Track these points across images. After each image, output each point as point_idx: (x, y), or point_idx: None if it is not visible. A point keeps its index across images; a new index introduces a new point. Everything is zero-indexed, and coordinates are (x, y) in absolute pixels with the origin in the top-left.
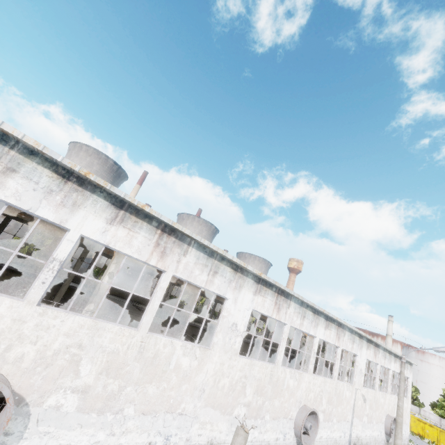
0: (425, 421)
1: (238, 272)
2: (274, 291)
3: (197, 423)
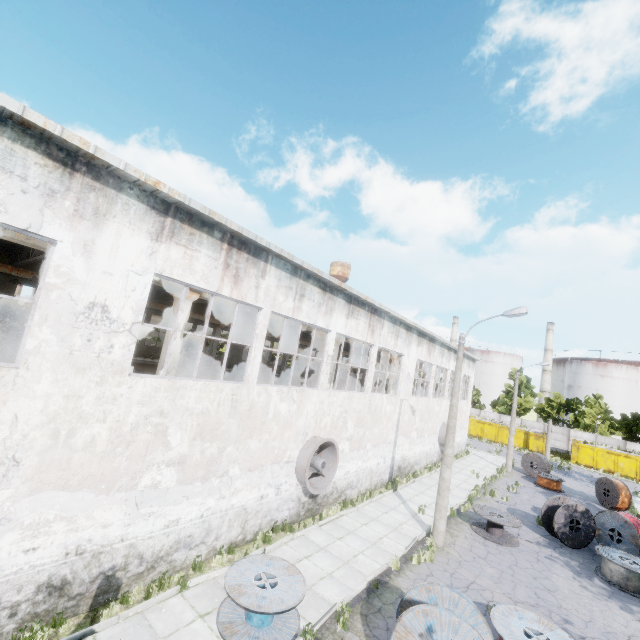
0: (485, 421)
1: (81, 173)
2: (218, 239)
3: (11, 532)
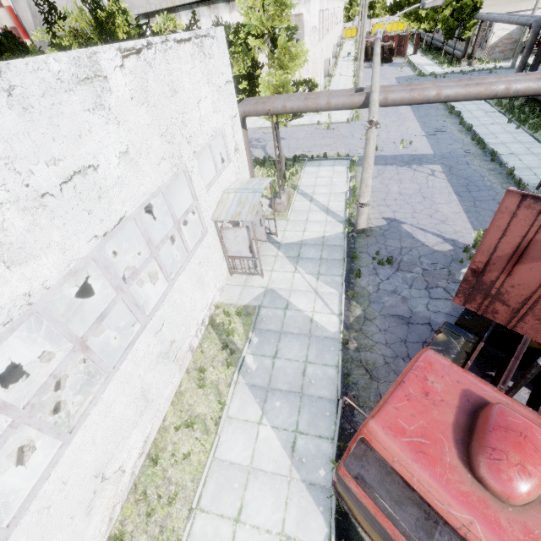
0: None
1: None
2: None
3: None
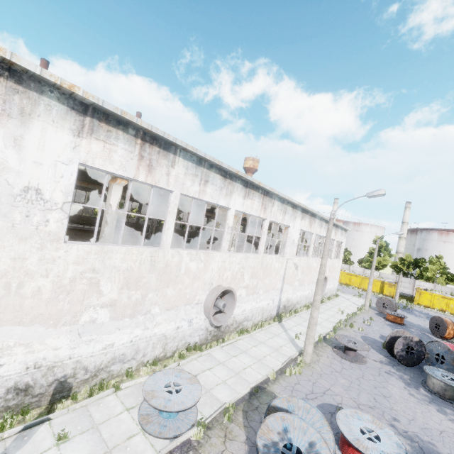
0: (352, 274)
1: (4, 77)
2: (132, 135)
3: None
